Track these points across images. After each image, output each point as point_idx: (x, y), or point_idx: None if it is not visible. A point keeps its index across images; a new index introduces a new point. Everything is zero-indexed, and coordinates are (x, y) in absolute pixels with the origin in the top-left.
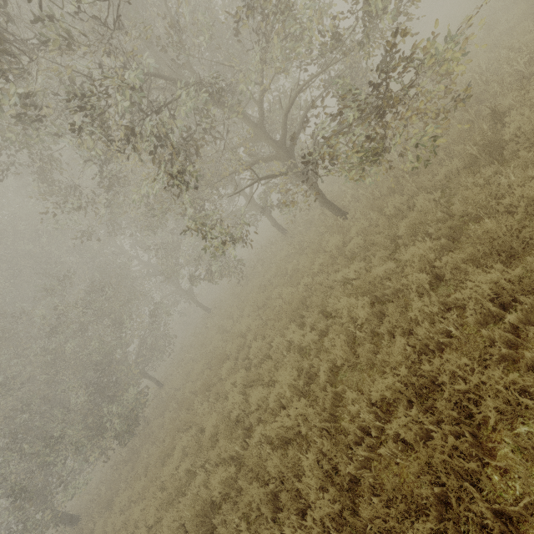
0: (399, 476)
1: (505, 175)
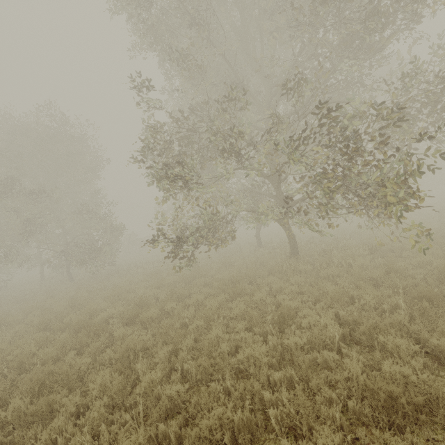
0: None
1: None
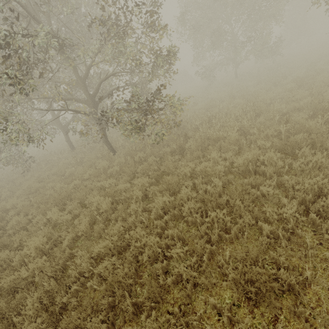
0: (93, 299)
1: (182, 161)
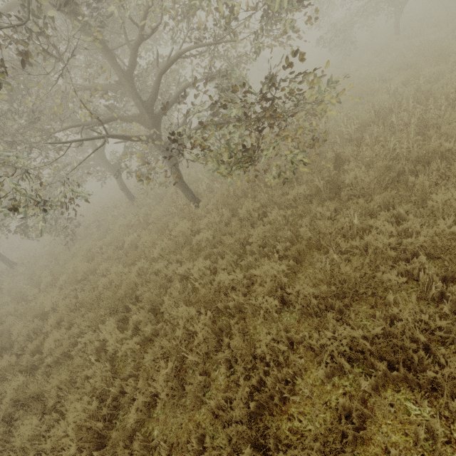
0: None
1: (343, 213)
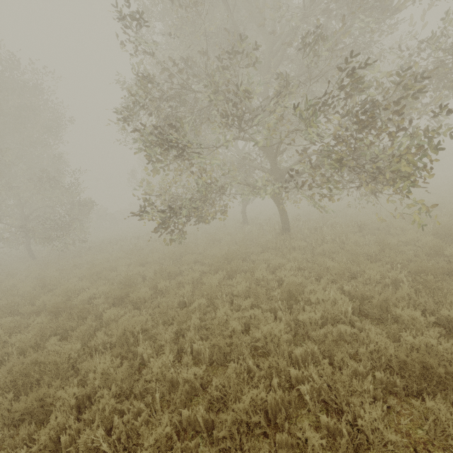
0: None
1: None
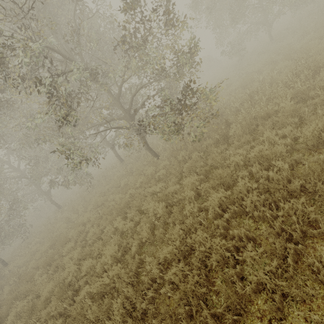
0: (169, 306)
1: (229, 150)
